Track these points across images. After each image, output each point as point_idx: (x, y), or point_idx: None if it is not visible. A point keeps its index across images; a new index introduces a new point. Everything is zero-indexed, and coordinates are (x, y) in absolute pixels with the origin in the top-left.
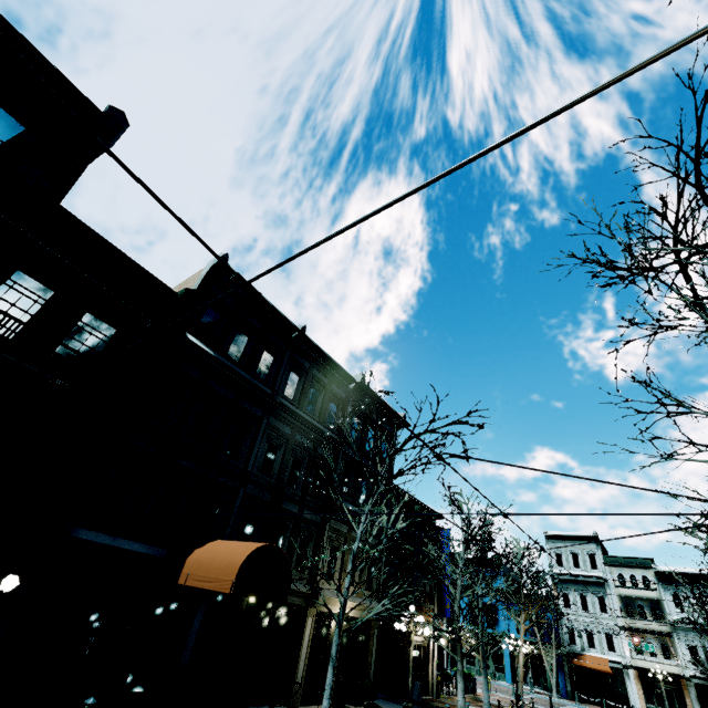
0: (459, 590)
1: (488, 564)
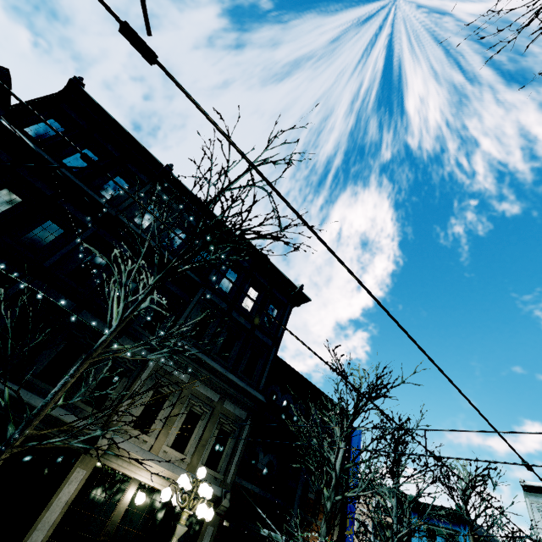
0: (333, 488)
1: (448, 514)
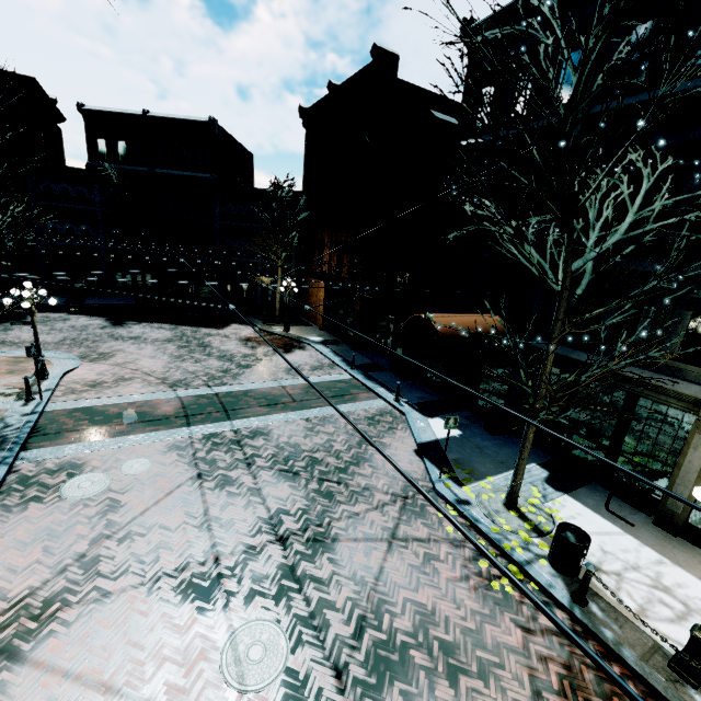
0: None
1: None
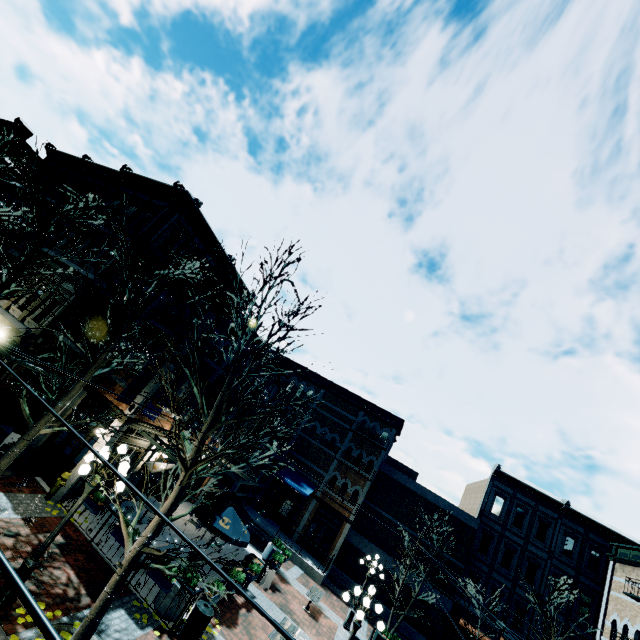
0: None
1: None
